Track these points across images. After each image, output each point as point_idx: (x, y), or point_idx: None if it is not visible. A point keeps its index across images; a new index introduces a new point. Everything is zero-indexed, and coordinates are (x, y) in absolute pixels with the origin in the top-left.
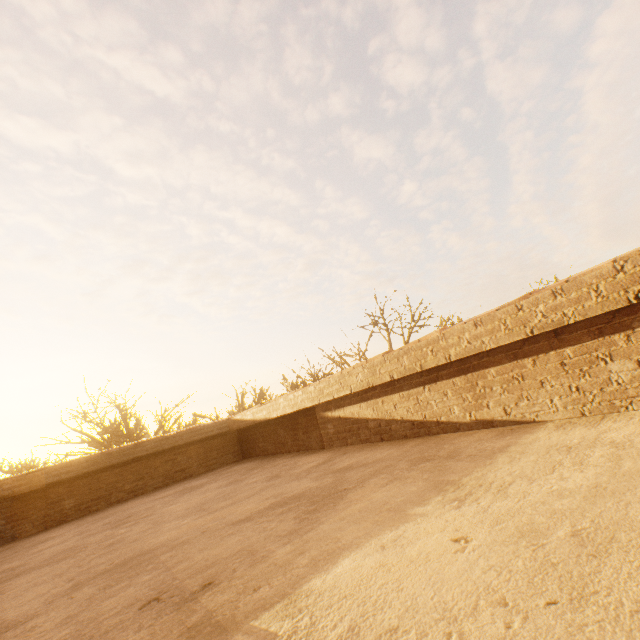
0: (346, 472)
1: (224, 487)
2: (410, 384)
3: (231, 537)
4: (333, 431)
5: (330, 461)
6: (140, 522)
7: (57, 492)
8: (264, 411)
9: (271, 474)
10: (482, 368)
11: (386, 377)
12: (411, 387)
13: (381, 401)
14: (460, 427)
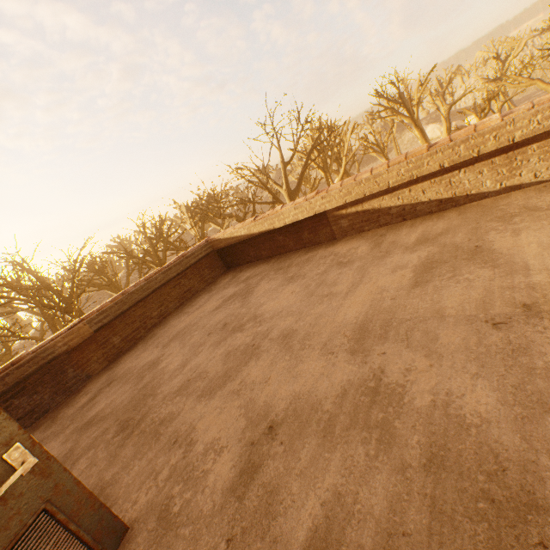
0: (436, 241)
1: (293, 283)
2: (445, 171)
3: (445, 291)
4: (347, 225)
5: (383, 242)
6: (265, 321)
7: (102, 335)
8: (266, 224)
9: (330, 264)
10: (525, 146)
11: (435, 167)
12: (445, 173)
13: (408, 190)
14: (488, 195)
